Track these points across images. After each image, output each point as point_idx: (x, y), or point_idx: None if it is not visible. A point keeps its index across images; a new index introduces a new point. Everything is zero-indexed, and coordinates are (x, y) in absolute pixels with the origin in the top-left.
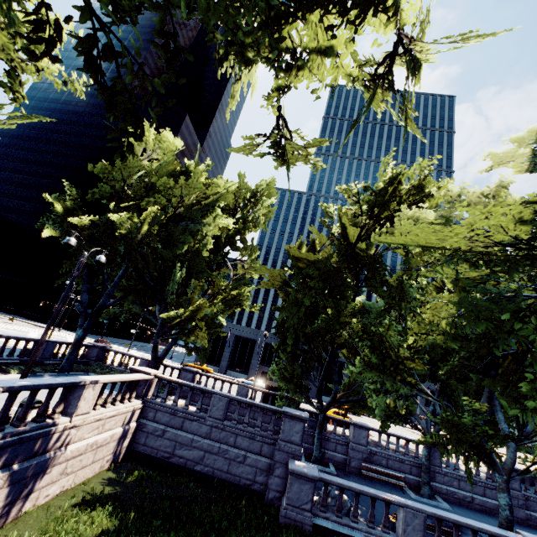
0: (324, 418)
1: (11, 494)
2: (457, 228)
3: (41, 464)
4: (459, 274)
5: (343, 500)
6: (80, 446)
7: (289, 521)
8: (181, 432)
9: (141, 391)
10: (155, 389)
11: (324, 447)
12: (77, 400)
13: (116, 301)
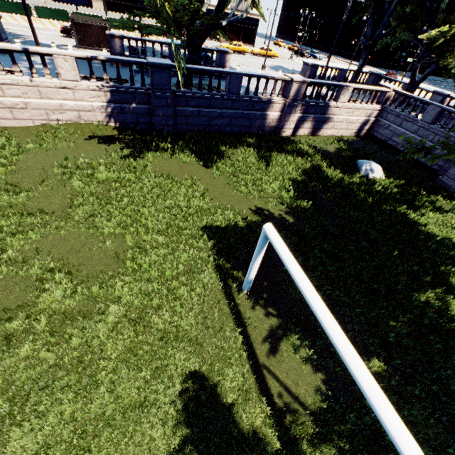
0: None
1: (314, 125)
2: None
3: (324, 118)
4: None
5: None
6: (340, 118)
7: (441, 183)
8: (398, 128)
9: (381, 100)
10: (391, 100)
11: None
12: (339, 95)
13: (389, 31)
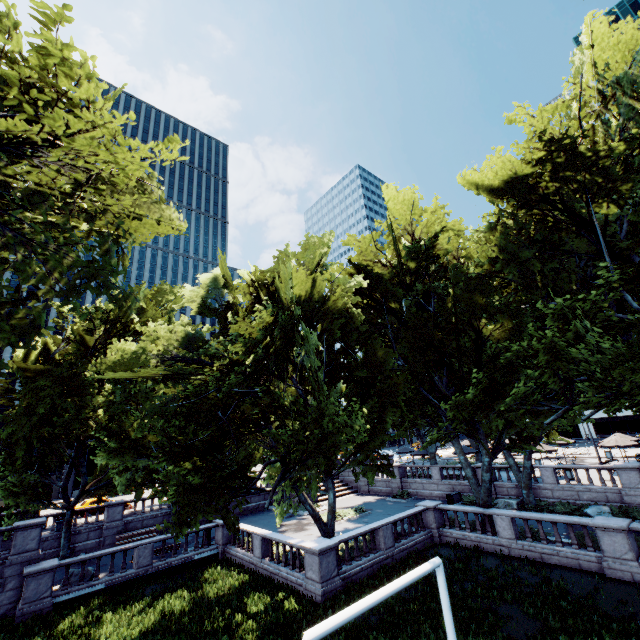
0: (72, 514)
1: None
2: (140, 372)
3: None
4: (149, 391)
5: (88, 571)
6: None
7: (27, 616)
8: None
9: None
10: None
11: (74, 542)
12: None
13: None
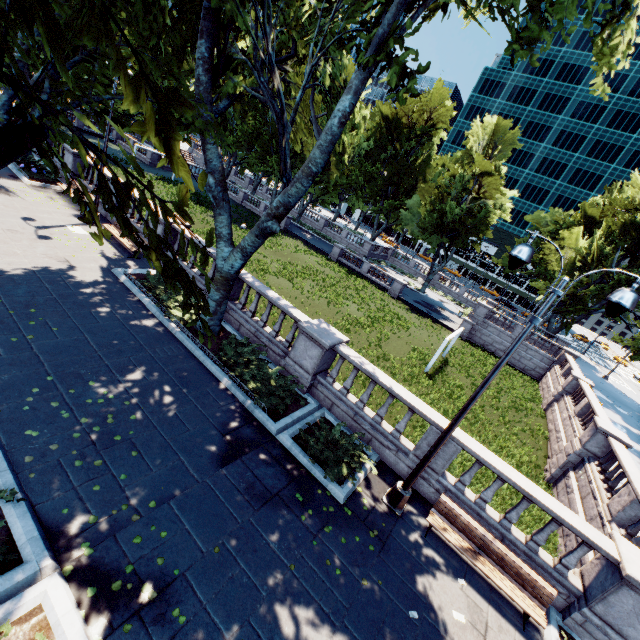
0: None
1: None
2: None
3: None
4: None
5: None
6: None
7: None
8: None
9: None
10: None
11: None
12: None
13: None
